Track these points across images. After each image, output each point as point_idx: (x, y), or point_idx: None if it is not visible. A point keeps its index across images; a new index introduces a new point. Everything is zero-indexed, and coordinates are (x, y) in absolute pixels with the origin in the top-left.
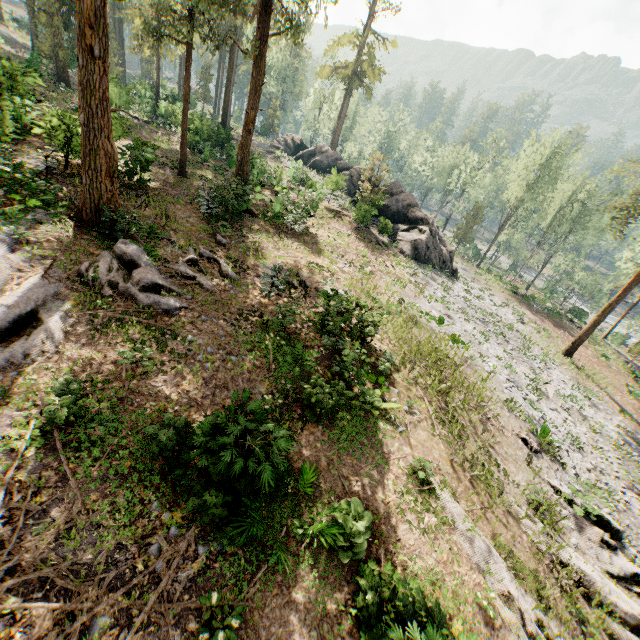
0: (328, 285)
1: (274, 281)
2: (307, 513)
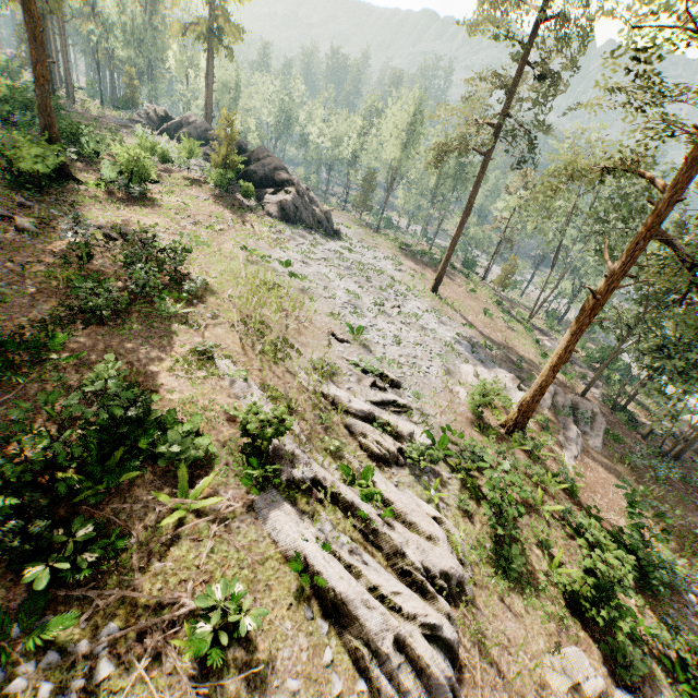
0: (159, 238)
1: (73, 227)
2: (72, 373)
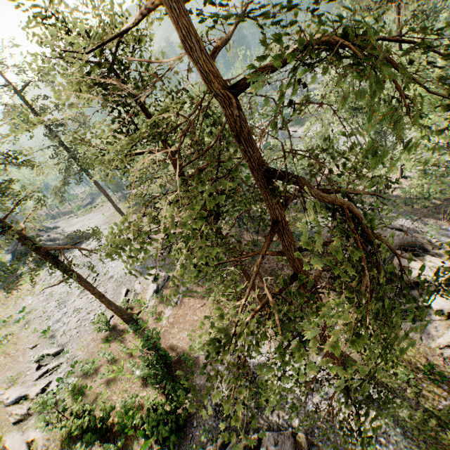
0: None
1: None
2: None
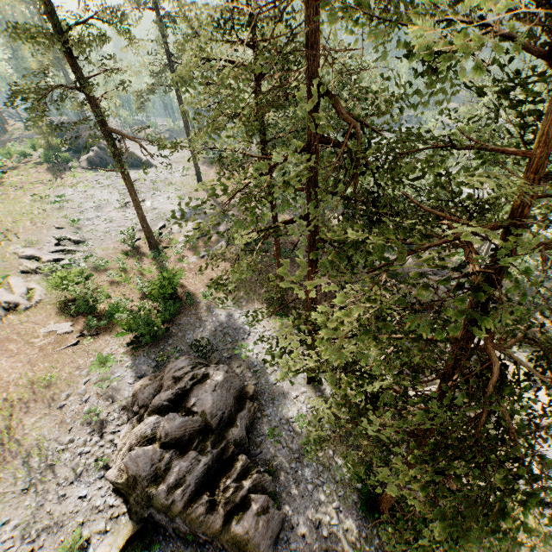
0: None
1: None
2: None
